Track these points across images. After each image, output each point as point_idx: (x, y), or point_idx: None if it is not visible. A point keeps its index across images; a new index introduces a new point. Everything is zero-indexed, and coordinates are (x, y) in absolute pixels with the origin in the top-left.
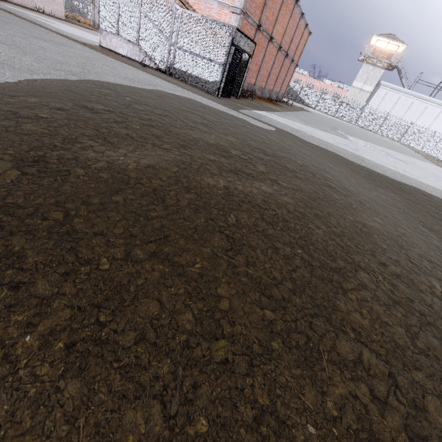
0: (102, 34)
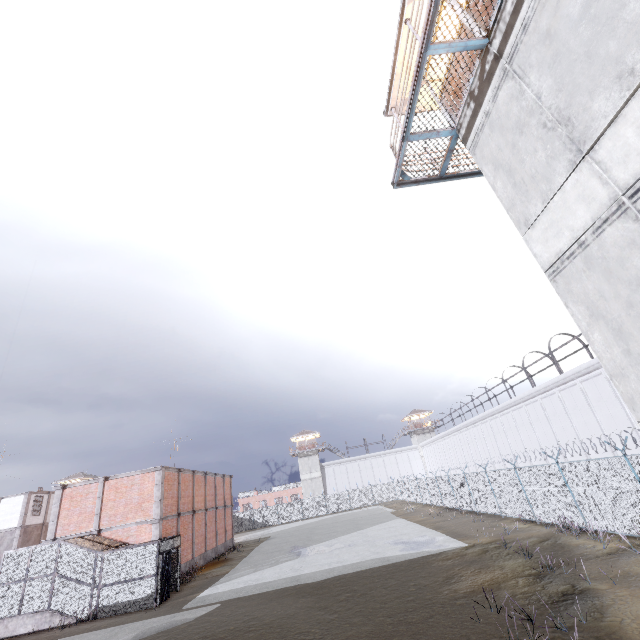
0: None
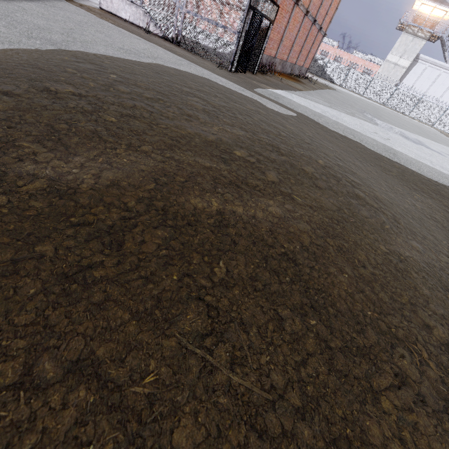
0: None
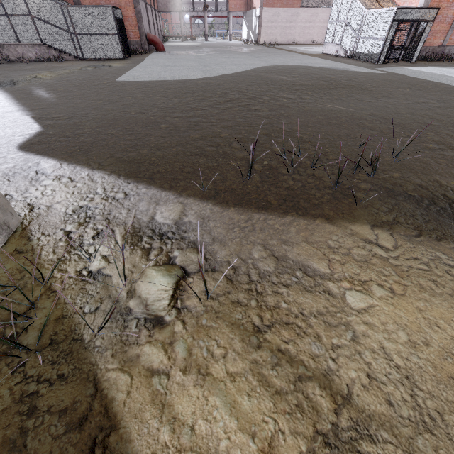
0: (325, 45)
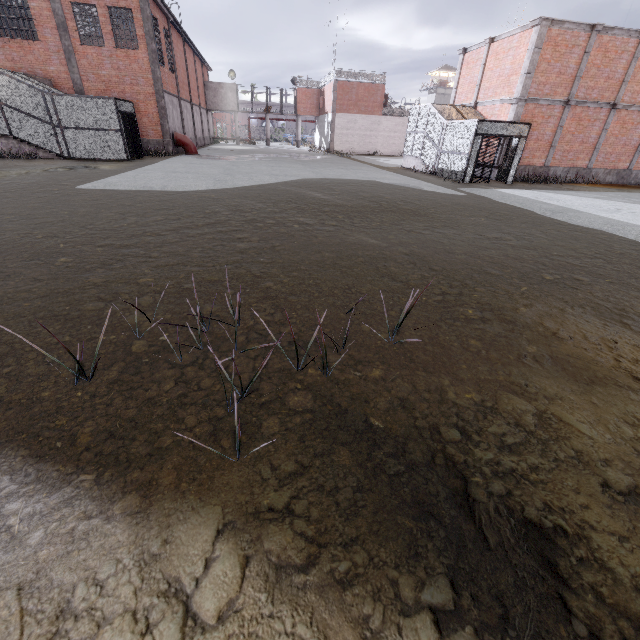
0: (404, 158)
